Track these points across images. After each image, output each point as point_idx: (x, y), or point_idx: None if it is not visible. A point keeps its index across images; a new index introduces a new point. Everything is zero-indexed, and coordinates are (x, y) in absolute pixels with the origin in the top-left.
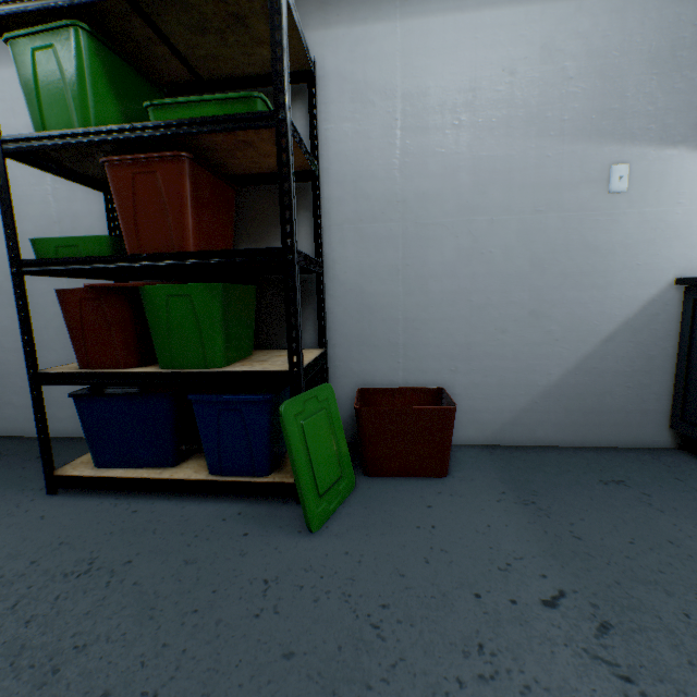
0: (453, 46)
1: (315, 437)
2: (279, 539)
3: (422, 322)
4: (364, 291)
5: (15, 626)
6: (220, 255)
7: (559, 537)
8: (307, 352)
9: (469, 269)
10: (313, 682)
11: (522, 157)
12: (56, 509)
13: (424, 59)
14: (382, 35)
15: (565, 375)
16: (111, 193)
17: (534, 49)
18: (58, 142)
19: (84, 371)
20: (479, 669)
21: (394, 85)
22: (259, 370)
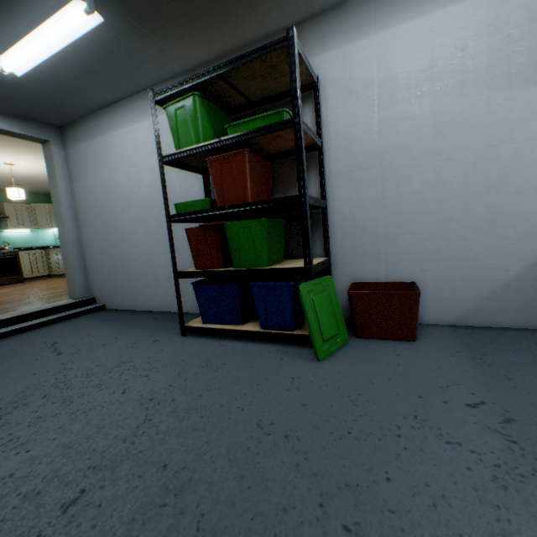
0: (414, 42)
1: (320, 306)
2: (300, 362)
3: (397, 236)
4: (354, 217)
5: (181, 380)
6: (265, 203)
7: (493, 377)
8: (317, 259)
9: (433, 195)
10: (316, 415)
11: (474, 108)
12: (187, 341)
13: (392, 56)
14: (362, 47)
15: (523, 271)
16: (205, 174)
17: (481, 27)
18: (186, 154)
19: (198, 270)
20: (412, 424)
21: (371, 78)
22: (287, 267)
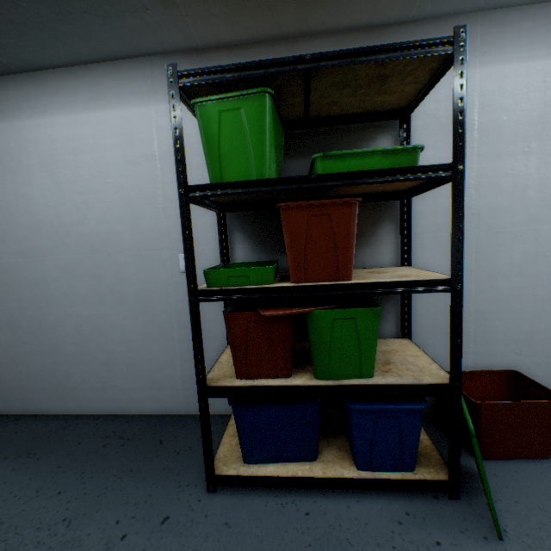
0: (524, 88)
1: None
2: (475, 549)
3: (490, 313)
4: None
5: None
6: (390, 285)
7: None
8: (402, 344)
9: (534, 269)
10: None
11: None
12: (230, 512)
13: (498, 98)
14: None
15: None
16: (219, 211)
17: None
18: (242, 190)
19: (251, 385)
20: None
21: (472, 119)
22: (420, 383)
